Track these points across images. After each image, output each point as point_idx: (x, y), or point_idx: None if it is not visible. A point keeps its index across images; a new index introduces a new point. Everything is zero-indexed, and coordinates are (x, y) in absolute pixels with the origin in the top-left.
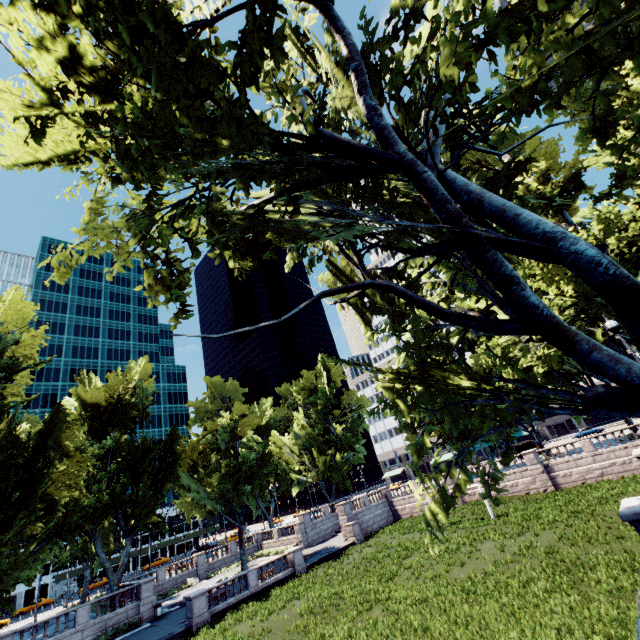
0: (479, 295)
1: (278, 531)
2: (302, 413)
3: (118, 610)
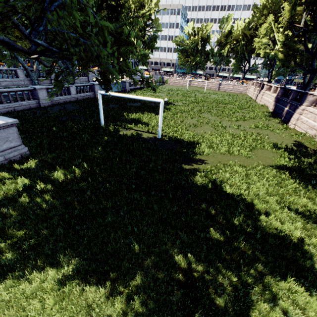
0: (308, 42)
1: None
2: None
3: (82, 77)
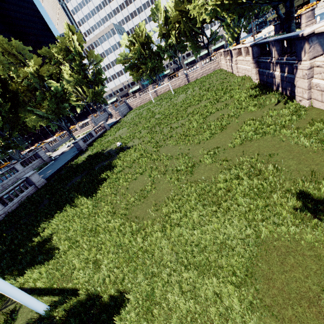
0: None
1: (79, 127)
2: (68, 66)
3: (34, 162)
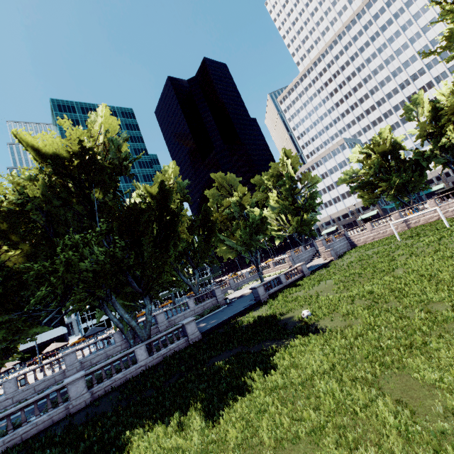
0: None
1: (273, 263)
2: (276, 192)
3: (207, 301)
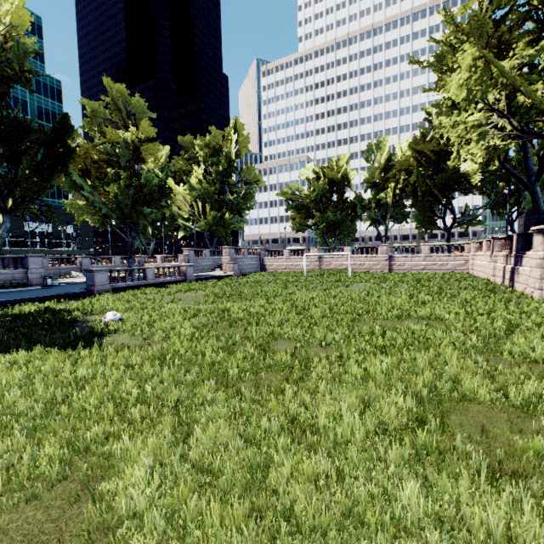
0: None
1: (162, 258)
2: (203, 168)
3: (2, 271)
